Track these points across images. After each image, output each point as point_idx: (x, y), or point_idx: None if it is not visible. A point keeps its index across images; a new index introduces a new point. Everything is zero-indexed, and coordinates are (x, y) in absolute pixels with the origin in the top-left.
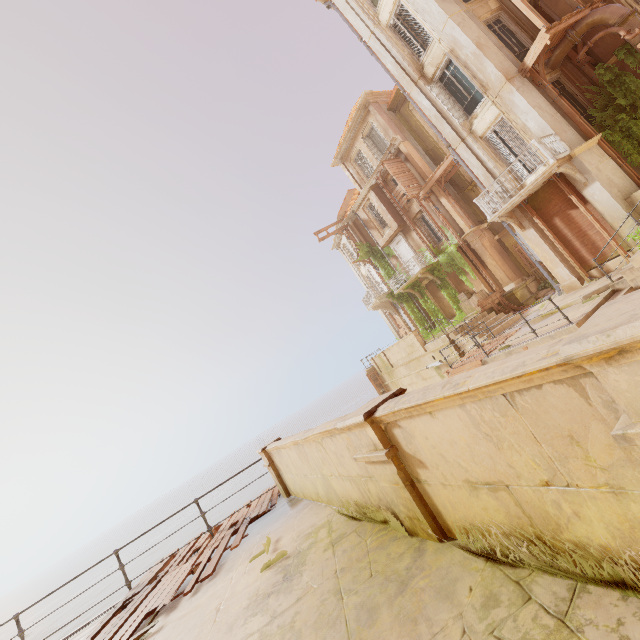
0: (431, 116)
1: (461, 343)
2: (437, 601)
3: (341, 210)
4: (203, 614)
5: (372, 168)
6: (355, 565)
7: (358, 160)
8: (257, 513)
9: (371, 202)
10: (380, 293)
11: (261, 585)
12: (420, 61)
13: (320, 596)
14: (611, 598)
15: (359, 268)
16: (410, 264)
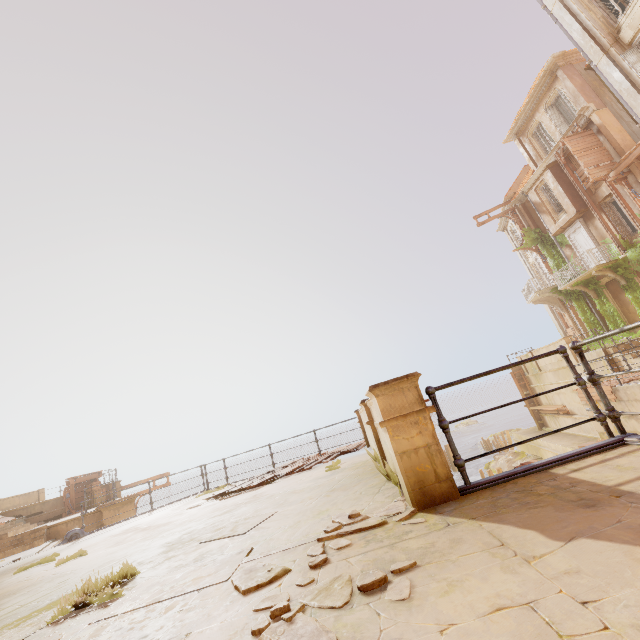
0: (622, 90)
1: (620, 362)
2: (361, 485)
3: (510, 190)
4: (295, 480)
5: (554, 142)
6: (355, 474)
7: (537, 134)
8: (346, 450)
9: (546, 183)
10: (547, 285)
11: (321, 475)
12: (616, 23)
13: (335, 480)
14: (395, 489)
15: (526, 254)
16: (582, 259)
